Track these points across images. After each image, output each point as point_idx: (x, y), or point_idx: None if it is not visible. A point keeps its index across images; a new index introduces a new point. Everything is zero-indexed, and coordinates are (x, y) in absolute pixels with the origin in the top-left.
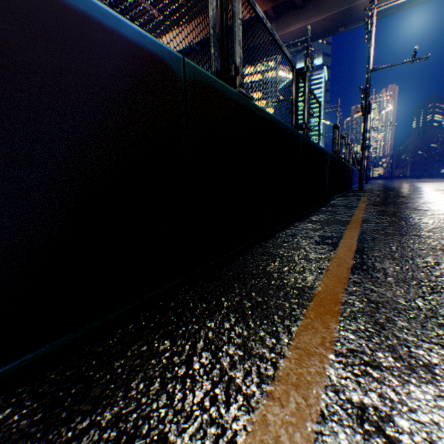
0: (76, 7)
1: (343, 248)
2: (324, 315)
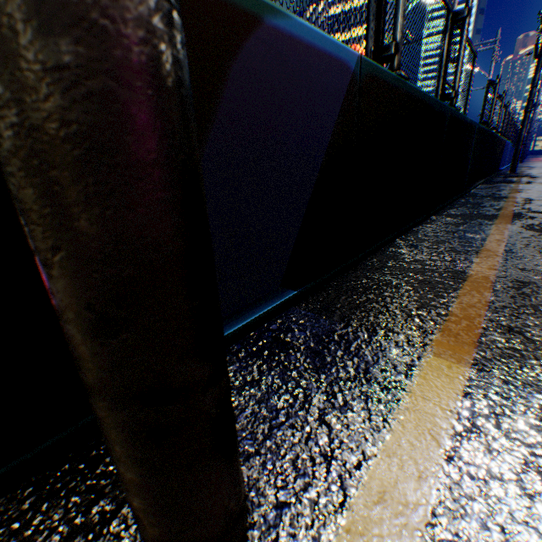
0: (306, 41)
1: (491, 242)
2: (477, 288)
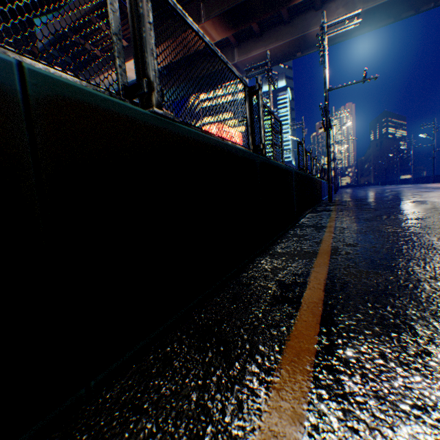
0: None
1: (307, 309)
2: None
